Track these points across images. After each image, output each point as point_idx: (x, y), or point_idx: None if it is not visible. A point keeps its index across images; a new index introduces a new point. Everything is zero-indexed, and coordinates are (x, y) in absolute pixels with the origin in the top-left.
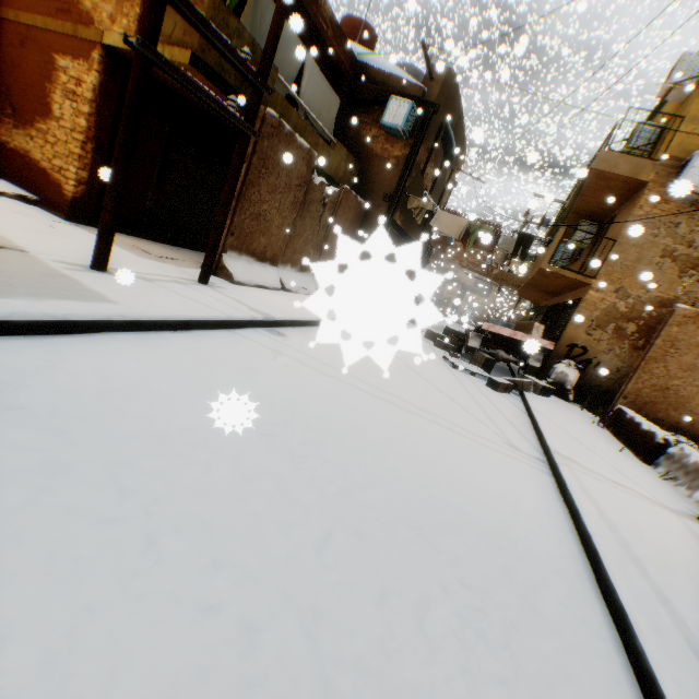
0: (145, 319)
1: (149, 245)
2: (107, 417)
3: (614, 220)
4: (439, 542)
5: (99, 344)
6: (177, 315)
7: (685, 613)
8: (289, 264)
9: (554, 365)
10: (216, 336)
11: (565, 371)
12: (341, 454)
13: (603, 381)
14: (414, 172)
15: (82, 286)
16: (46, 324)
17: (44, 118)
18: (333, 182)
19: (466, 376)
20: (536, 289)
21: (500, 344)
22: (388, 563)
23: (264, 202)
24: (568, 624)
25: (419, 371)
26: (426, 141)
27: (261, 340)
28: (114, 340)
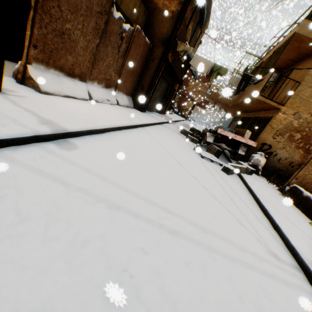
0: None
1: None
2: None
3: (294, 70)
4: None
5: None
6: None
7: None
8: (96, 82)
9: (252, 154)
10: None
11: (259, 159)
12: None
13: (276, 164)
14: (182, 25)
15: None
16: None
17: None
18: (129, 23)
19: (209, 163)
20: (238, 108)
21: (221, 139)
22: None
23: (67, 21)
24: None
25: (186, 168)
26: (192, 3)
27: (40, 161)
28: None
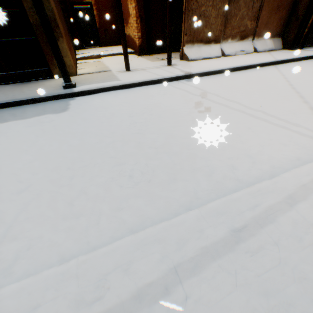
0: (126, 84)
1: (163, 55)
2: (91, 111)
3: None
4: (157, 154)
5: (109, 94)
6: (138, 80)
7: (283, 227)
8: (230, 39)
9: None
10: (154, 86)
11: None
12: (153, 123)
13: None
14: None
15: (115, 77)
16: (97, 90)
17: (129, 18)
18: None
19: None
20: None
21: None
22: (125, 152)
23: (201, 7)
24: (182, 194)
25: (298, 87)
26: None
27: (176, 84)
28: (114, 92)
